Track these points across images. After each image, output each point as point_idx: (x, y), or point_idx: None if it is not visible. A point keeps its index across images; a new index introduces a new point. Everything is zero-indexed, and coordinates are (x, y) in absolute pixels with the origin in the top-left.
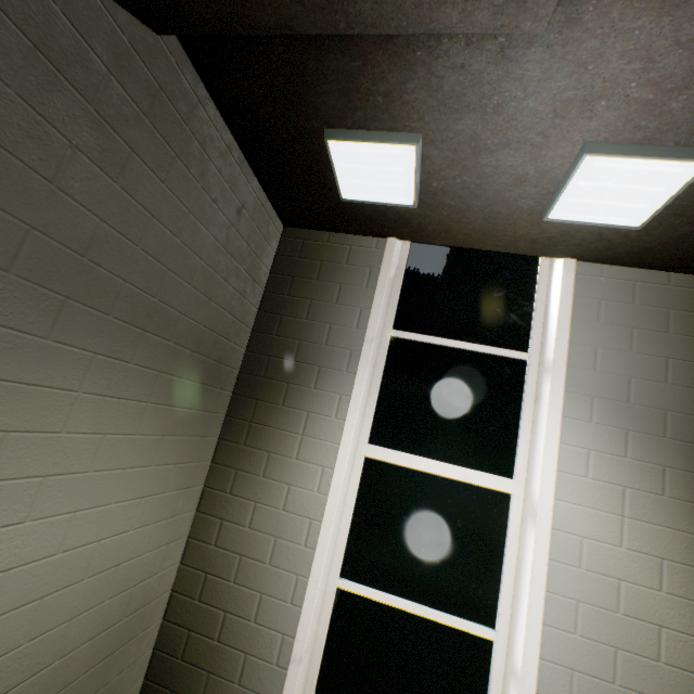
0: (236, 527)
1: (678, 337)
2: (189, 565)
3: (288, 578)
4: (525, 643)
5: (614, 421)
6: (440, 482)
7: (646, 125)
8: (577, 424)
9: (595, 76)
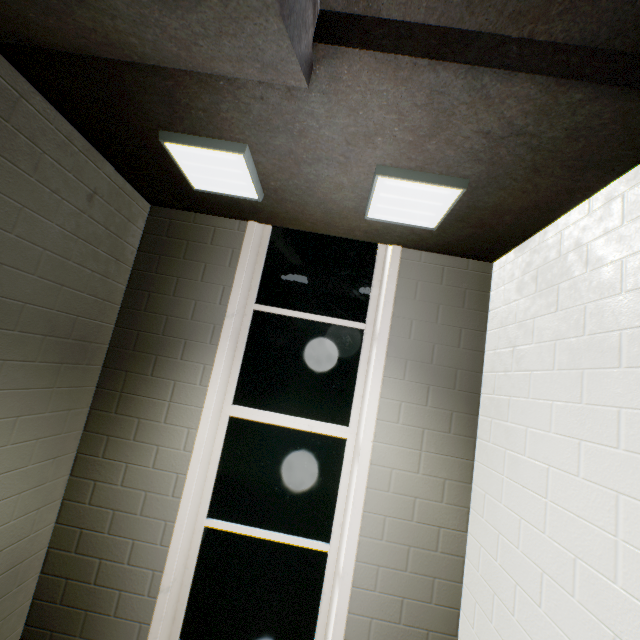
0: (110, 486)
1: (470, 312)
2: (64, 524)
3: (158, 525)
4: (346, 552)
5: (421, 378)
6: (292, 432)
7: (416, 158)
8: (394, 382)
9: (367, 119)
